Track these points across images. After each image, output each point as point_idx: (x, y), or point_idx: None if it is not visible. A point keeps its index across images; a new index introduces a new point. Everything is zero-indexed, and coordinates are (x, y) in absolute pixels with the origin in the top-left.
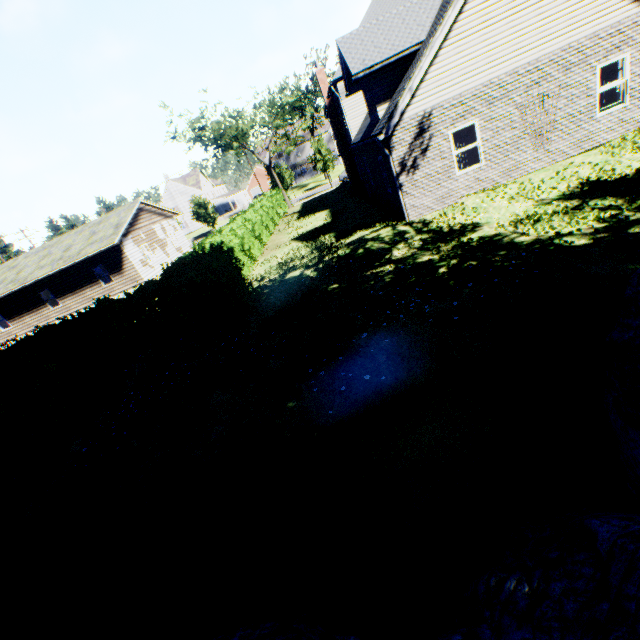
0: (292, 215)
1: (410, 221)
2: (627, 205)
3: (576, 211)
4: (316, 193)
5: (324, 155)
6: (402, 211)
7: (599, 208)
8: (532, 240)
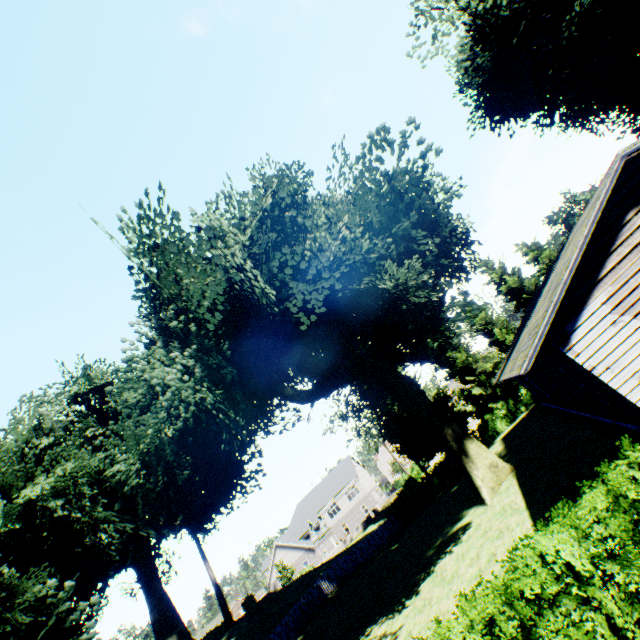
0: None
1: None
2: None
3: None
4: None
5: None
6: None
7: None
8: None
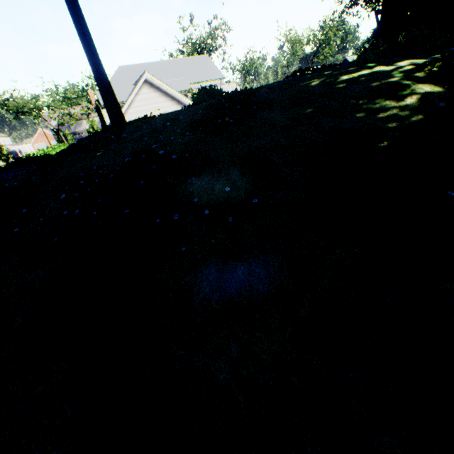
0: None
1: None
2: None
3: None
4: None
5: (96, 130)
6: None
7: None
8: None
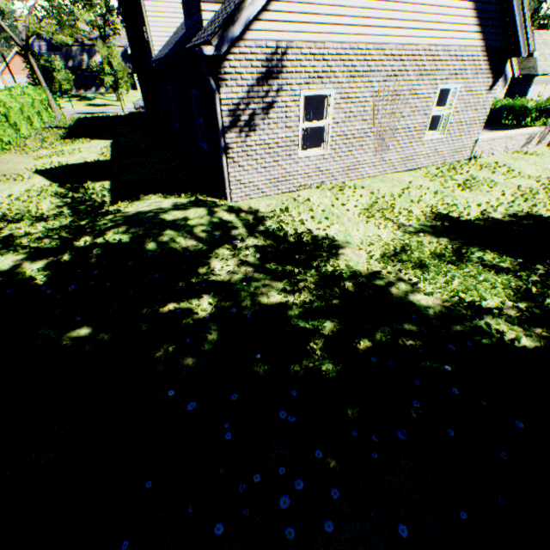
0: (56, 130)
1: (237, 206)
2: (525, 274)
3: (466, 263)
4: (103, 112)
5: (116, 70)
6: (221, 182)
7: (488, 265)
8: (439, 307)
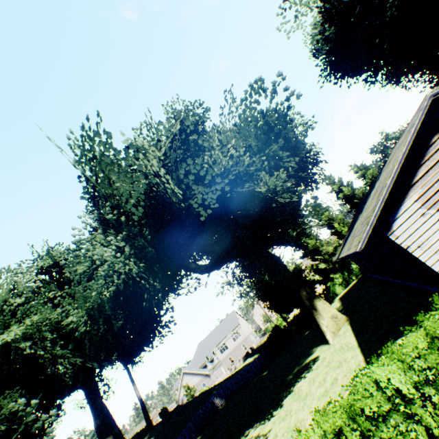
0: None
1: None
2: None
3: None
4: None
5: None
6: None
7: None
8: None
